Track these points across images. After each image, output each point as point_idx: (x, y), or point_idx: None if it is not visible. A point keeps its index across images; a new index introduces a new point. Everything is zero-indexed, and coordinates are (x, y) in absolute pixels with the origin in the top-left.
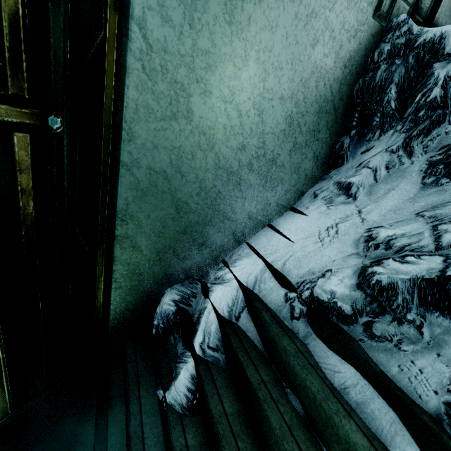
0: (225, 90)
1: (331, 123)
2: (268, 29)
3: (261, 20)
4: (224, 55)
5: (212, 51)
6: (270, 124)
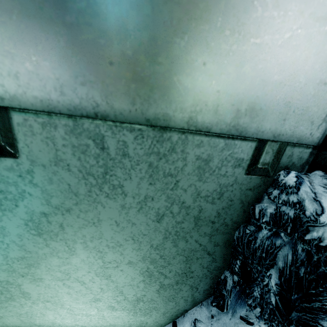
0: (57, 273)
1: (208, 263)
2: (89, 225)
3: (77, 222)
4: (44, 254)
5: (28, 255)
6: (124, 280)
